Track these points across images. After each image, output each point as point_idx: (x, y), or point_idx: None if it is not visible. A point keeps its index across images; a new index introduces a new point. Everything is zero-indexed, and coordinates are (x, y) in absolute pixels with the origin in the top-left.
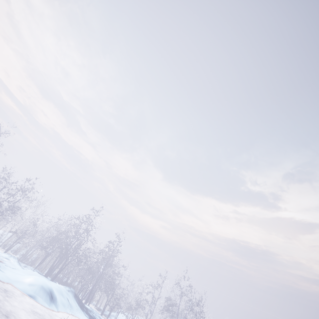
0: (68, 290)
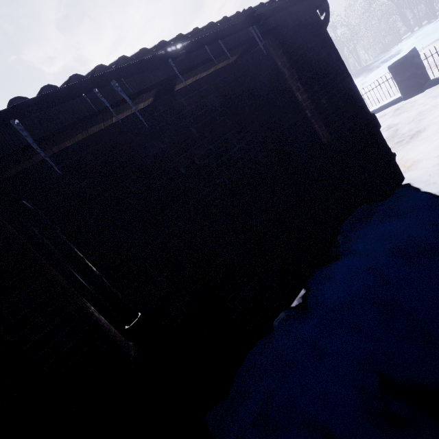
0: None
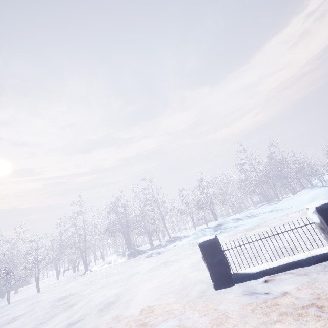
0: (310, 189)
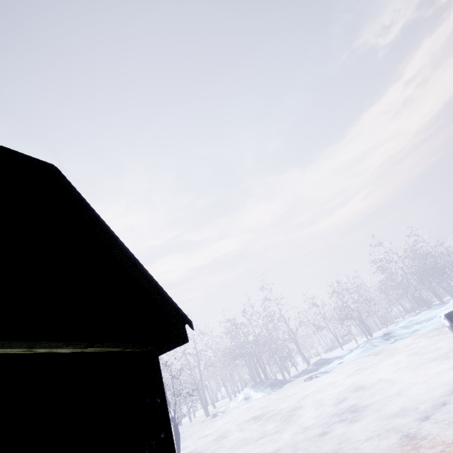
0: None
